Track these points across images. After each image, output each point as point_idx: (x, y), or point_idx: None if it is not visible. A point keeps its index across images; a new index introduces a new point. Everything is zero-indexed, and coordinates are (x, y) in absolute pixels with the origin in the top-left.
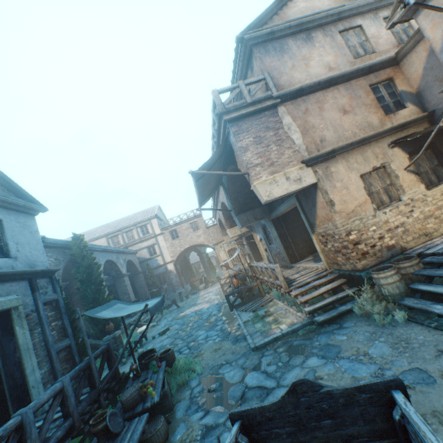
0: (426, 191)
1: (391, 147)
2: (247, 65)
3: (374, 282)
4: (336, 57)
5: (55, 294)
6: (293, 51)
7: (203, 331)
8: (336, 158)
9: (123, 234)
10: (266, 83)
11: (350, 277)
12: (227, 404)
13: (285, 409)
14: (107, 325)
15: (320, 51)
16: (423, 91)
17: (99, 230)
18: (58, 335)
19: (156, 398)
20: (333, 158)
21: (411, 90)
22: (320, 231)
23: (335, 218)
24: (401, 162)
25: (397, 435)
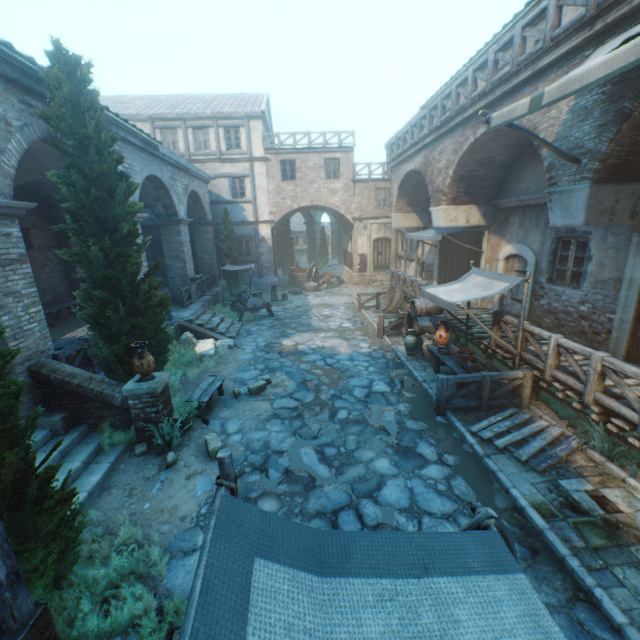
0: None
1: None
2: None
3: None
4: None
5: None
6: None
7: (386, 461)
8: None
9: (187, 130)
10: None
11: None
12: None
13: None
14: (137, 359)
15: None
16: None
17: (137, 103)
18: None
19: None
20: None
21: None
22: None
23: None
24: None
25: None
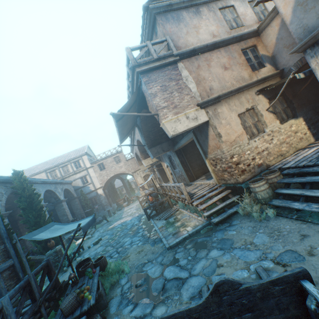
0: (280, 125)
1: (257, 95)
2: (152, 30)
3: (251, 190)
4: (217, 27)
5: None
6: (187, 21)
7: (128, 238)
8: (221, 102)
9: (60, 169)
10: (167, 44)
11: (234, 188)
12: (151, 296)
13: (210, 308)
14: (49, 242)
15: (206, 22)
16: (276, 55)
17: (39, 167)
18: (1, 257)
19: (92, 301)
20: (219, 102)
21: (268, 54)
22: (211, 157)
23: (222, 146)
24: (264, 105)
25: (308, 318)
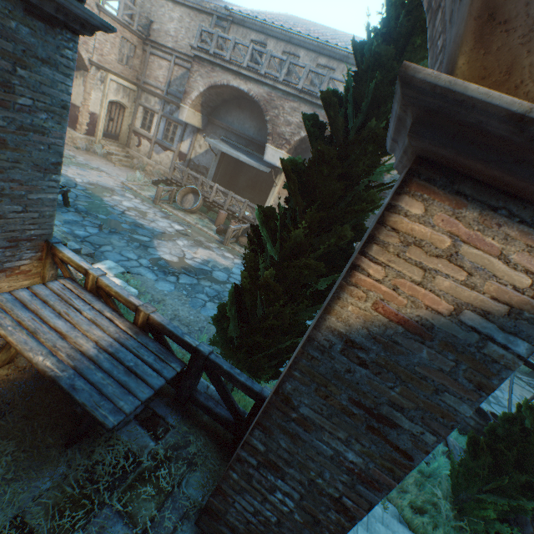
0: None
1: None
2: None
3: None
4: None
5: None
6: None
7: None
8: None
9: None
10: None
11: None
12: None
13: None
14: None
15: None
16: None
17: None
18: None
19: None
20: None
21: None
22: None
23: None
24: None
25: None
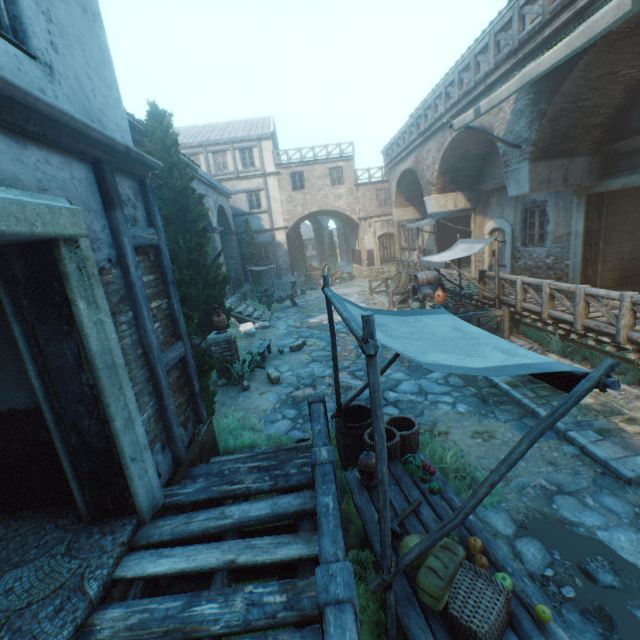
0: None
1: None
2: None
3: None
4: None
5: (153, 231)
6: None
7: (401, 374)
8: None
9: (208, 155)
10: None
11: None
12: None
13: None
14: (215, 317)
15: None
16: None
17: None
18: (163, 332)
19: (569, 639)
20: None
21: None
22: None
23: None
24: None
25: None
